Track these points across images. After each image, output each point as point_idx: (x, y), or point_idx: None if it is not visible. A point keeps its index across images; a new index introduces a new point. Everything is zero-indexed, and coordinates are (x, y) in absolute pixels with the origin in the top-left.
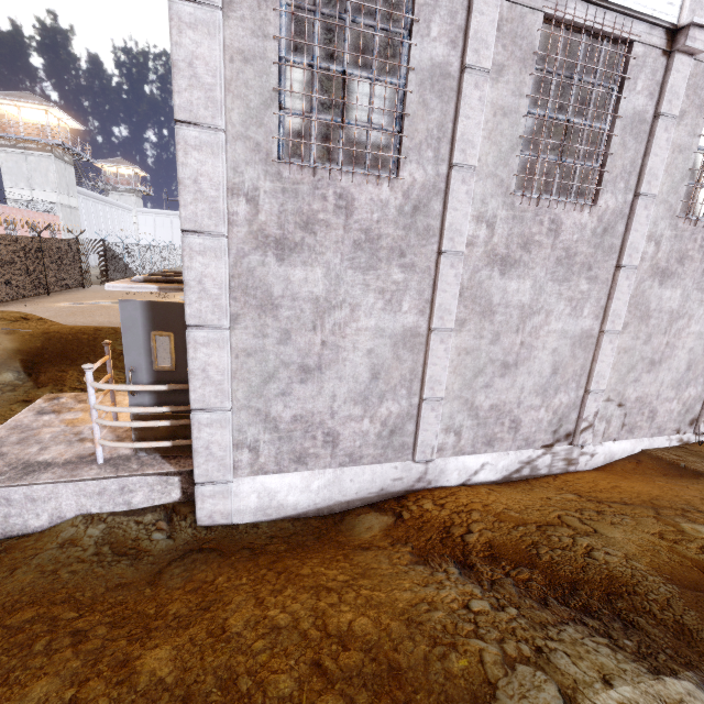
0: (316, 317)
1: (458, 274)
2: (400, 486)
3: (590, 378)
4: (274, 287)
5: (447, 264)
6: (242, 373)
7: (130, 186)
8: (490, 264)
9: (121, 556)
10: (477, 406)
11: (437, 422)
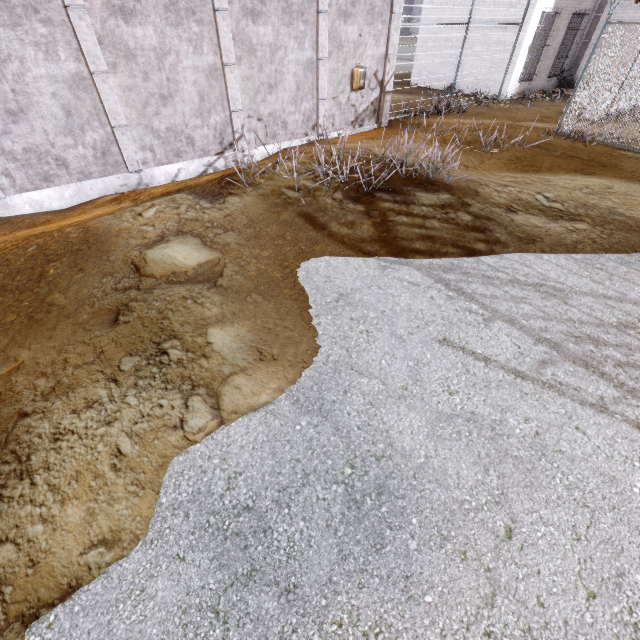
0: None
1: (89, 25)
2: (128, 190)
3: (229, 102)
4: None
5: (76, 17)
6: None
7: None
8: (112, 15)
9: None
10: (157, 130)
11: (131, 143)
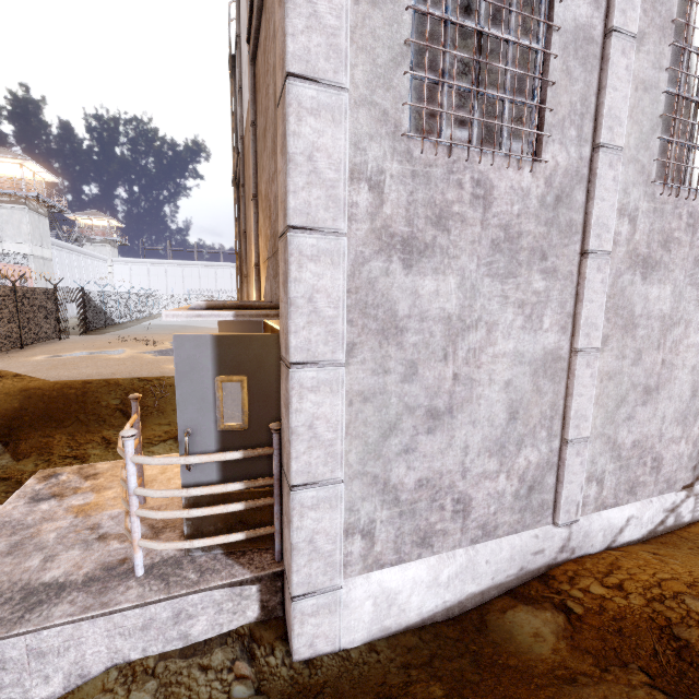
0: (447, 342)
1: (604, 279)
2: (541, 561)
3: None
4: (399, 304)
5: (593, 267)
6: (356, 426)
7: (105, 237)
8: (631, 267)
9: None
10: (620, 444)
11: (582, 470)
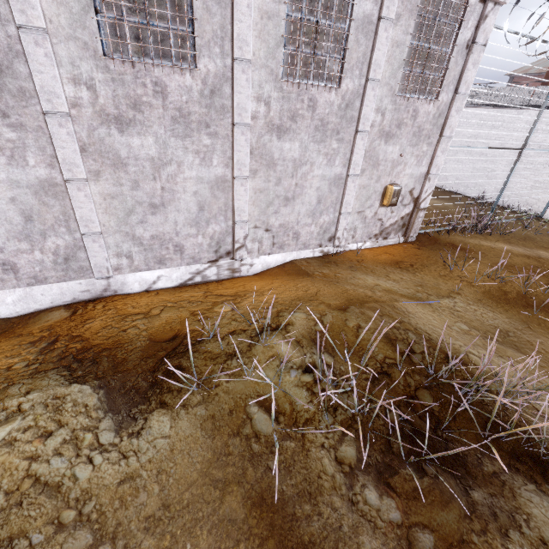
0: None
1: (70, 132)
2: (91, 296)
3: (234, 213)
4: None
5: (54, 124)
6: None
7: None
8: (105, 123)
9: None
10: (139, 237)
11: (103, 250)
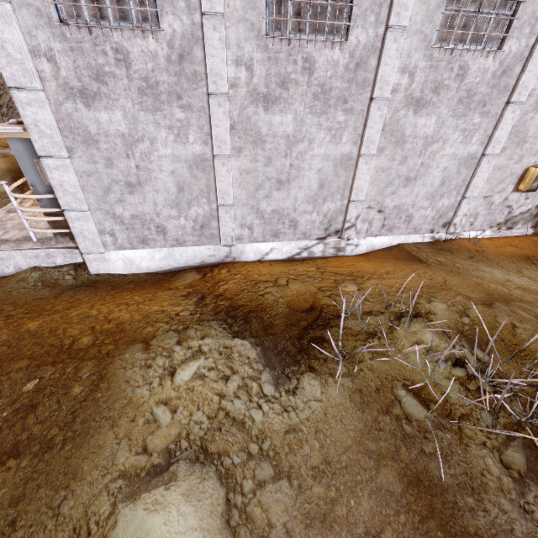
0: (126, 148)
1: (226, 112)
2: (215, 260)
3: (351, 192)
4: (90, 127)
5: (215, 104)
6: (89, 187)
7: None
8: (254, 102)
9: (46, 287)
10: (262, 211)
11: (231, 221)
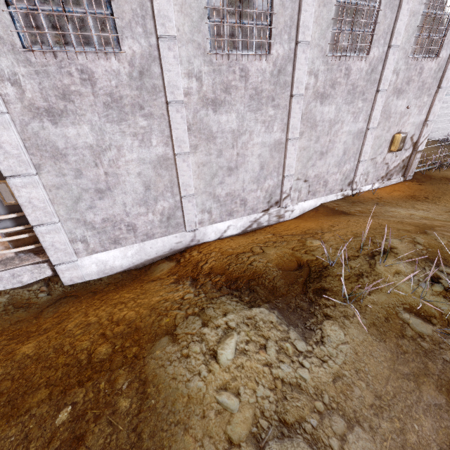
0: (95, 158)
1: (183, 116)
2: (182, 246)
3: (284, 169)
4: (58, 143)
5: (173, 110)
6: (58, 200)
7: None
8: (204, 106)
9: (20, 308)
10: (218, 195)
11: (194, 208)
